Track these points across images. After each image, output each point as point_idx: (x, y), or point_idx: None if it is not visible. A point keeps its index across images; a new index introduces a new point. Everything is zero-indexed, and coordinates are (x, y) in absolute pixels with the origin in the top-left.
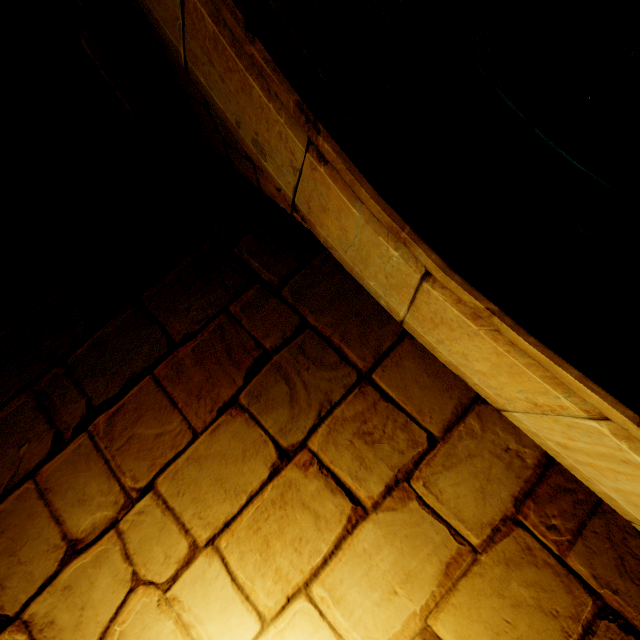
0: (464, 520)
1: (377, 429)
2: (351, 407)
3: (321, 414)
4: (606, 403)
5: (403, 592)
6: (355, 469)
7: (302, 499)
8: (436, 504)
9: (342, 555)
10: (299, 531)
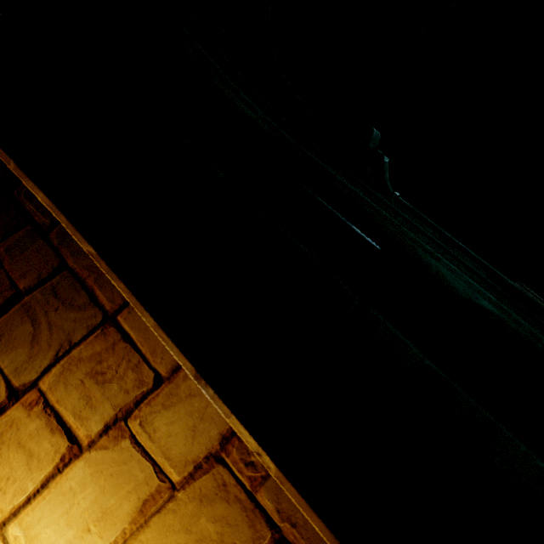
0: (170, 458)
1: (111, 369)
2: (90, 347)
3: (59, 354)
4: (173, 354)
5: (96, 530)
6: (80, 408)
7: (20, 438)
8: (147, 442)
9: (47, 494)
10: (9, 470)
